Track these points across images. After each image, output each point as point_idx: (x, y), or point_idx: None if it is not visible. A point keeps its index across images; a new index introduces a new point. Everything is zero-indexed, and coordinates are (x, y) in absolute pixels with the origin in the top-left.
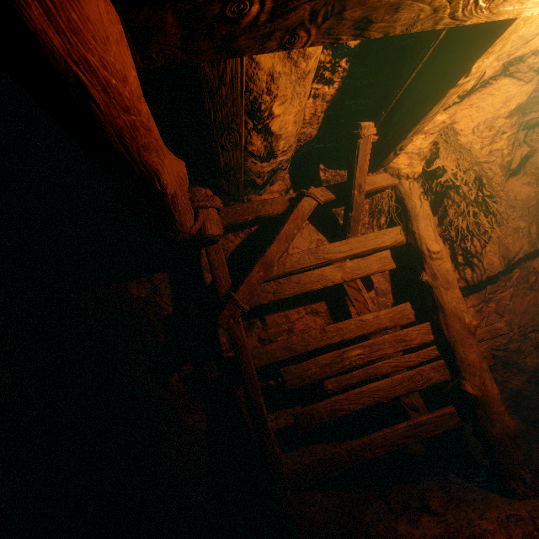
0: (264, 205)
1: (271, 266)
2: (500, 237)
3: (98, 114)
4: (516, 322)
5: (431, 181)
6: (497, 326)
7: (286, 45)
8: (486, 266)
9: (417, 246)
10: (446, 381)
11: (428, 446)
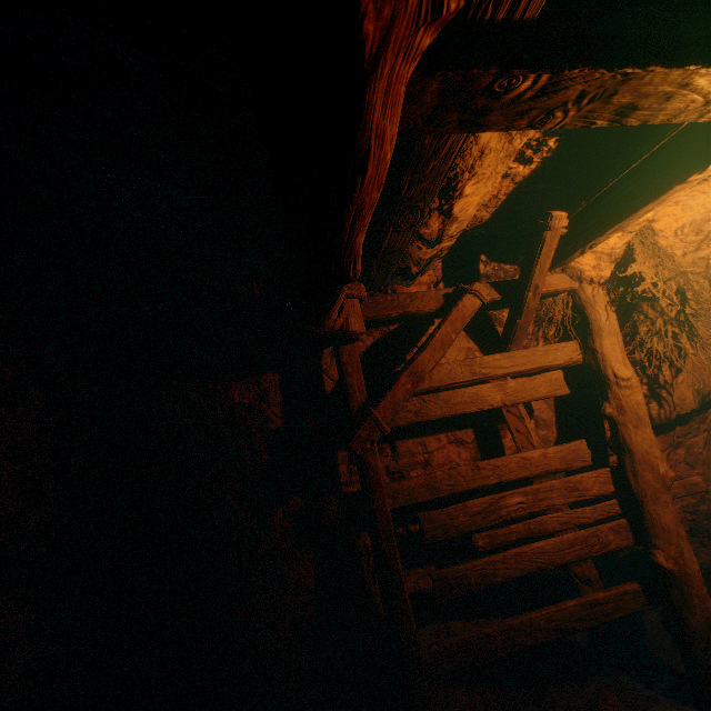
0: (413, 300)
1: (421, 378)
2: (694, 365)
3: (356, 191)
4: (710, 476)
5: (615, 288)
6: (693, 480)
7: (535, 125)
8: (676, 401)
9: (599, 368)
10: (629, 547)
11: (591, 635)
